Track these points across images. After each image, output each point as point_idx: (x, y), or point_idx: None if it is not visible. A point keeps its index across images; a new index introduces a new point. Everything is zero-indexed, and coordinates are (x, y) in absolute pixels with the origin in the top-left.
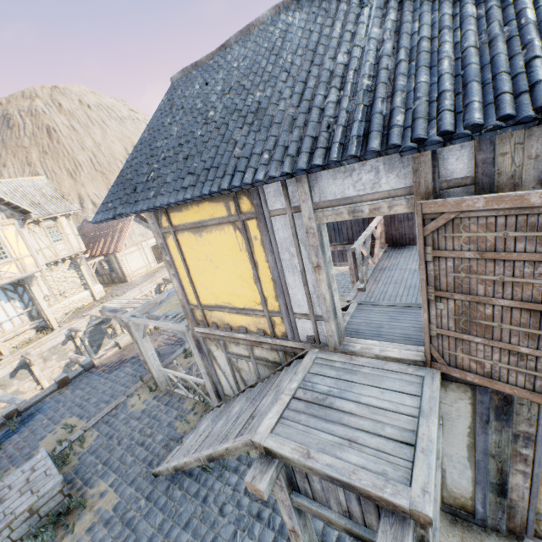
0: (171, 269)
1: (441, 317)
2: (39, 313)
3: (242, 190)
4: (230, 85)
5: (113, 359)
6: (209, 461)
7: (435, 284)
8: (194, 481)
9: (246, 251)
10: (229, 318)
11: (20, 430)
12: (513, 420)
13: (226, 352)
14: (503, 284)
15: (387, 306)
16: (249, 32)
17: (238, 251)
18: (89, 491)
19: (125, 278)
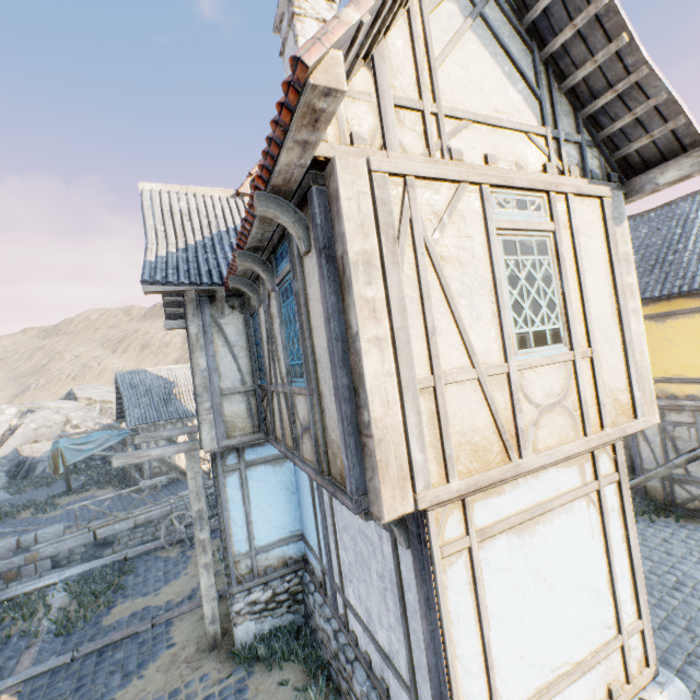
0: None
1: None
2: None
3: None
4: (694, 229)
5: None
6: (688, 463)
7: None
8: None
9: None
10: (674, 388)
11: None
12: None
13: (661, 421)
14: None
15: None
16: (697, 195)
17: None
18: None
19: None
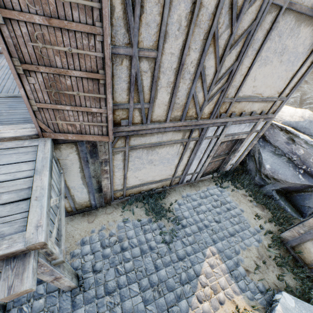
0: None
1: (36, 91)
2: None
3: None
4: None
5: None
6: None
7: (19, 56)
8: None
9: None
10: None
11: None
12: (99, 155)
13: None
14: (73, 55)
15: (6, 98)
16: None
17: None
18: None
19: None
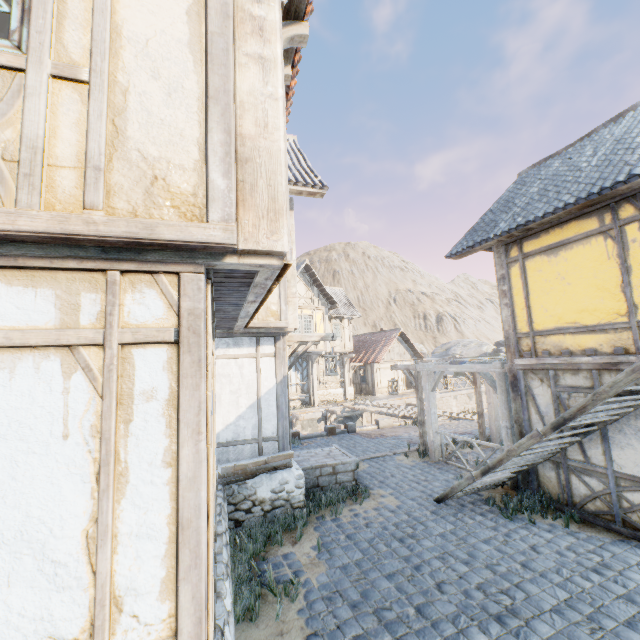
0: (504, 299)
1: None
2: (308, 389)
3: (626, 197)
4: (605, 146)
5: (371, 432)
6: (554, 429)
7: None
8: (488, 519)
9: (615, 257)
10: (569, 341)
11: (300, 447)
12: None
13: (554, 386)
14: None
15: None
16: (621, 117)
17: (604, 260)
18: (369, 490)
19: (373, 391)
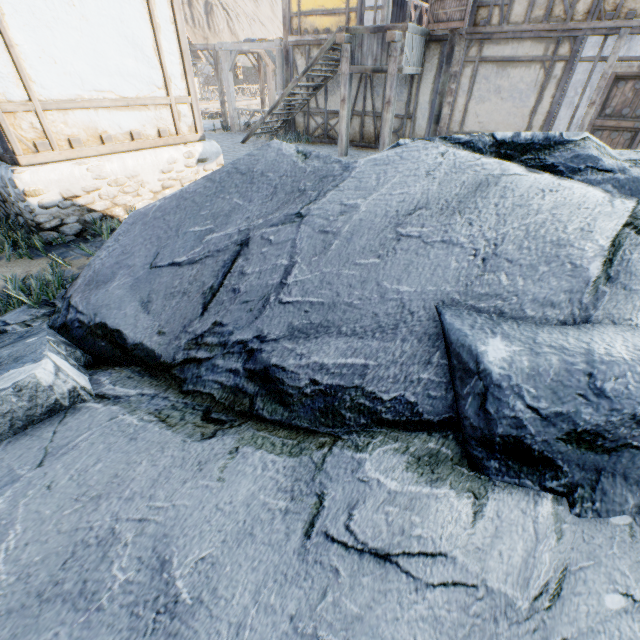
0: None
1: None
2: None
3: None
4: None
5: None
6: (304, 75)
7: None
8: None
9: None
10: (319, 22)
11: None
12: (452, 65)
13: (308, 58)
14: None
15: None
16: None
17: None
18: None
19: None
